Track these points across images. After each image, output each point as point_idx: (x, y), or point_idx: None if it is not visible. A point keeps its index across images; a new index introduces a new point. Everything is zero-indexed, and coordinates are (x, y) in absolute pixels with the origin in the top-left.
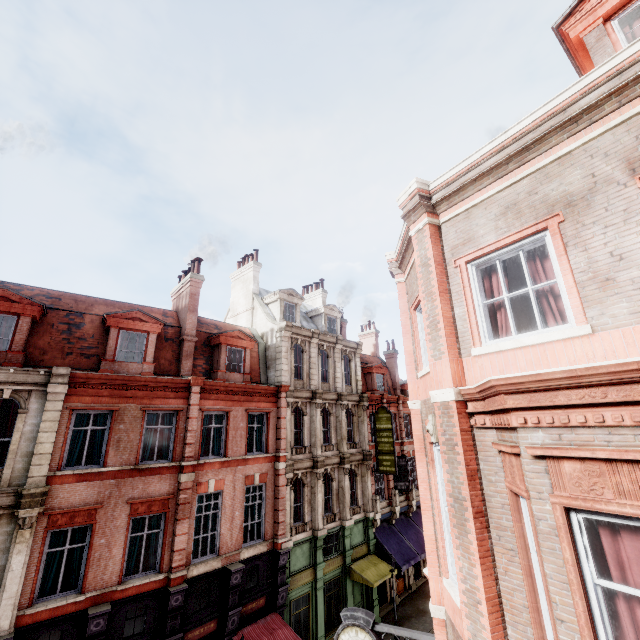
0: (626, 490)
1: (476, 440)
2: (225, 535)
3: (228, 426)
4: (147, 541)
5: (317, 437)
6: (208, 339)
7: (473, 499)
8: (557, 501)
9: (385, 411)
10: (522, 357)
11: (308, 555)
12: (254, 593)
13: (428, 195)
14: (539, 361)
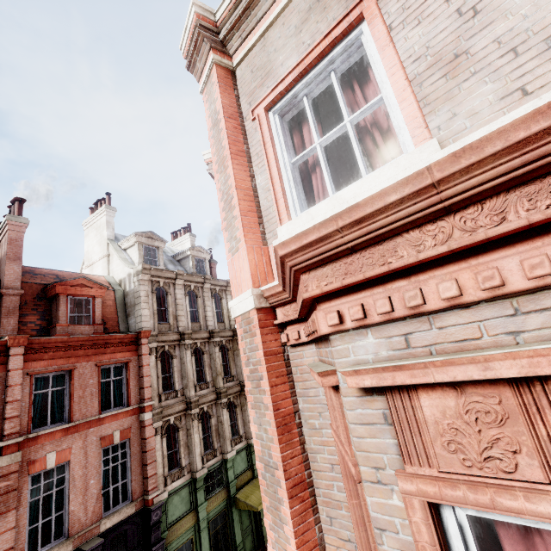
0: None
1: (292, 365)
2: (76, 511)
3: (72, 386)
4: None
5: (189, 378)
6: (43, 291)
7: (288, 464)
8: (414, 489)
9: None
10: None
11: (188, 499)
12: None
13: (215, 28)
14: None
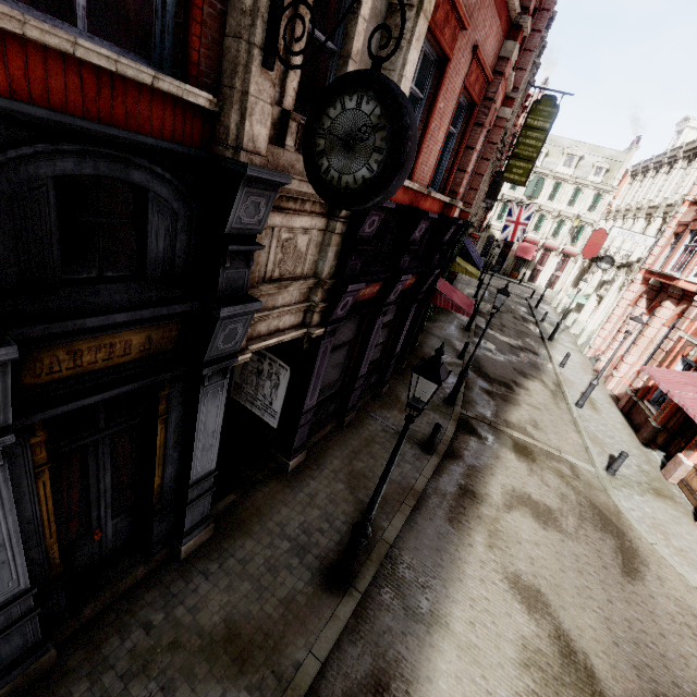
0: None
1: None
2: None
3: None
4: None
5: None
6: None
7: None
8: None
9: (552, 103)
10: None
11: None
12: None
13: None
14: None
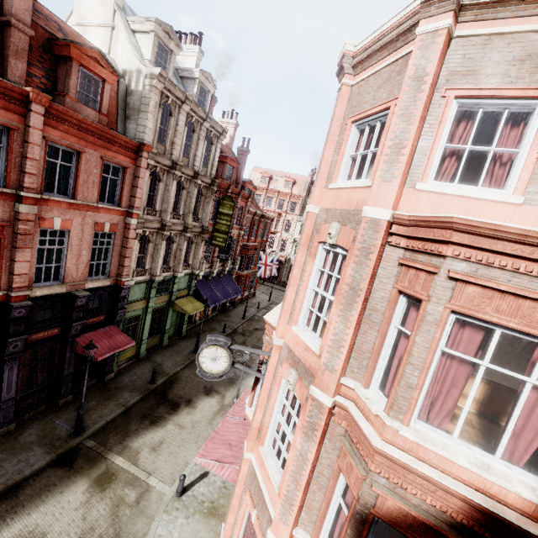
0: (501, 309)
1: (384, 253)
2: (71, 268)
3: (79, 168)
4: None
5: (169, 205)
6: (49, 42)
7: (367, 291)
8: (450, 307)
9: (231, 200)
10: (457, 204)
11: (144, 291)
12: (96, 312)
13: None
14: (468, 211)
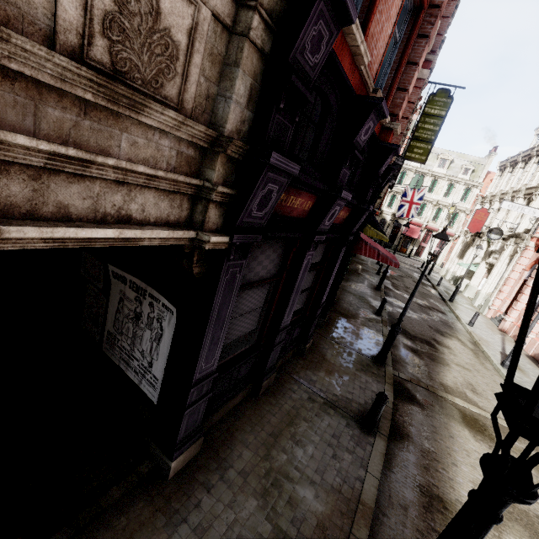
0: None
1: None
2: None
3: None
4: None
5: None
6: None
7: None
8: None
9: (447, 95)
10: None
11: None
12: None
13: None
14: None
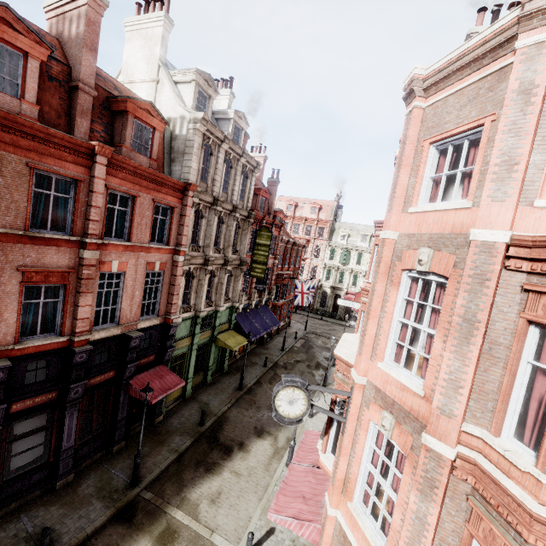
0: None
1: (500, 279)
2: (125, 309)
3: (134, 212)
4: (36, 307)
5: (211, 240)
6: (107, 100)
7: (487, 322)
8: None
9: (268, 230)
10: None
11: (189, 328)
12: (147, 352)
13: None
14: None
